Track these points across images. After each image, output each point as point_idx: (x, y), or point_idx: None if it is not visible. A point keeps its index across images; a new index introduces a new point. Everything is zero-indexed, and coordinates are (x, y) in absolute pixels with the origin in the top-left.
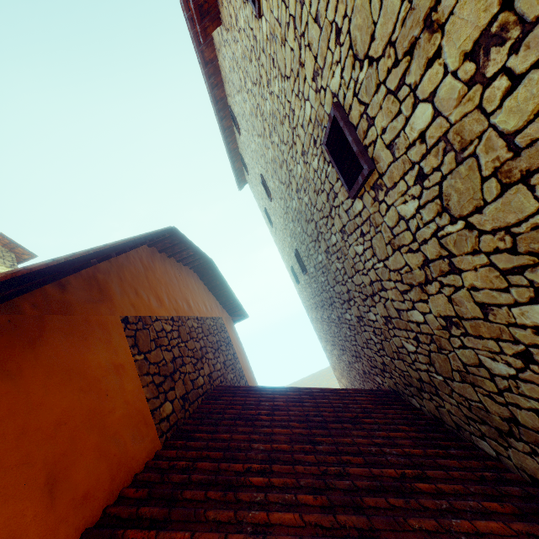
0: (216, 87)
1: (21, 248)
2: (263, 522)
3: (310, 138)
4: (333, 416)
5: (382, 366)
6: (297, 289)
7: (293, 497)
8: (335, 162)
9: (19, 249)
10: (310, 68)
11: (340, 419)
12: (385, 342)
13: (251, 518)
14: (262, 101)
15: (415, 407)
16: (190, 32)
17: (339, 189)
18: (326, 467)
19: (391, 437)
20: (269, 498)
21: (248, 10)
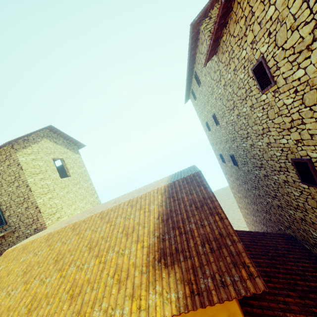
0: (191, 64)
1: (79, 143)
2: (283, 300)
3: (278, 146)
4: (274, 252)
5: (288, 226)
6: (220, 162)
7: (287, 292)
8: (297, 169)
9: (79, 143)
10: (295, 137)
11: (279, 255)
12: (296, 222)
13: (279, 299)
14: (239, 103)
15: (306, 247)
16: (189, 48)
17: (292, 173)
18: (289, 281)
19: (304, 266)
20: (280, 292)
21: (252, 81)
